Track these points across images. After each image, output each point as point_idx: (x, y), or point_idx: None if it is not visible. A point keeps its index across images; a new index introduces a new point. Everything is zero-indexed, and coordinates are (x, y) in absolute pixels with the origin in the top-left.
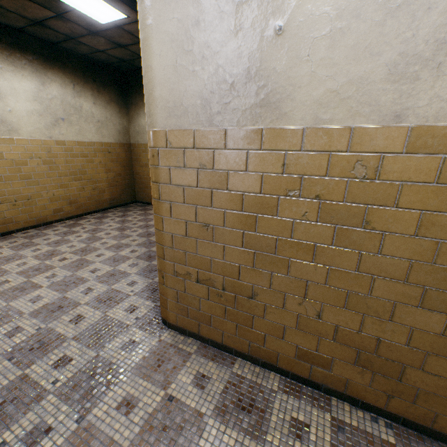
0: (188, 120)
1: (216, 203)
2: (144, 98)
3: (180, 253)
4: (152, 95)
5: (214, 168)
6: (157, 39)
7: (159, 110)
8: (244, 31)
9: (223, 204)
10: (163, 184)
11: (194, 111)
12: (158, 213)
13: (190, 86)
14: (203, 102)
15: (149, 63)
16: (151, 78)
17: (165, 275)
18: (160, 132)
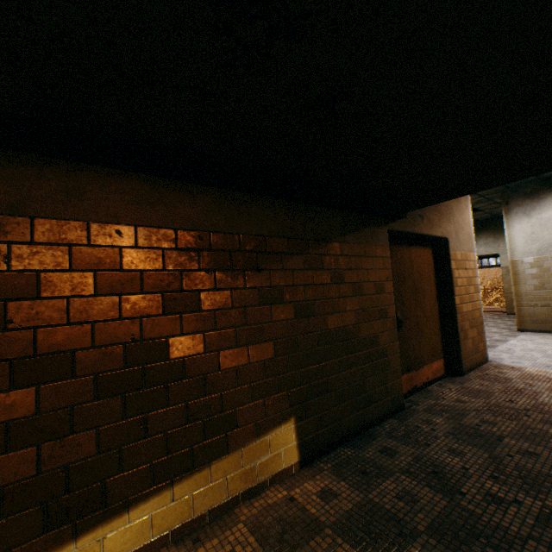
0: (531, 255)
1: (546, 277)
2: (508, 251)
3: (530, 297)
4: (514, 250)
5: (544, 267)
6: (516, 237)
7: (517, 254)
8: (550, 234)
9: (550, 276)
10: (520, 275)
11: (533, 252)
12: (517, 285)
13: (531, 247)
14: (537, 250)
15: (512, 243)
16: (514, 246)
17: (522, 308)
18: (518, 259)
